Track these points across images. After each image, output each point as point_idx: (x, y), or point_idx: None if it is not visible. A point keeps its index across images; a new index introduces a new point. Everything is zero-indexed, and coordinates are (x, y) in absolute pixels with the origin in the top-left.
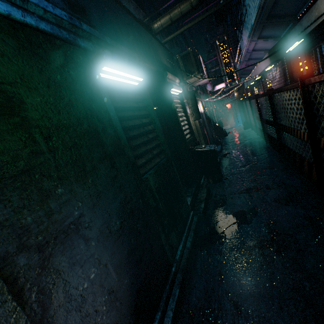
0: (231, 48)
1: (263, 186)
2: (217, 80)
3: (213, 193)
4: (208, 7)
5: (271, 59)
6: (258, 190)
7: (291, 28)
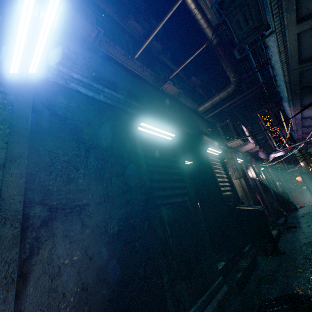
0: (274, 118)
1: None
2: None
3: (260, 266)
4: (251, 95)
5: None
6: None
7: None
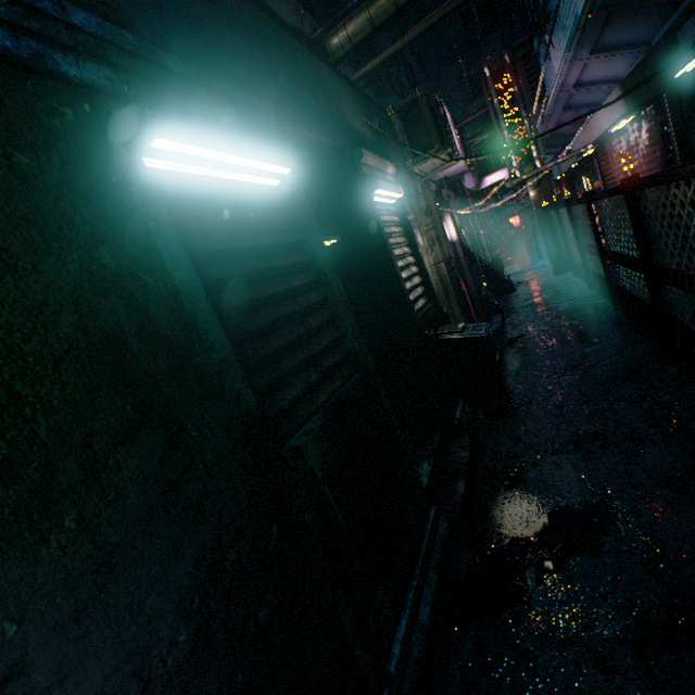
0: (522, 83)
1: (622, 432)
2: (488, 163)
3: (487, 446)
4: None
5: (628, 101)
6: (609, 446)
7: (683, 14)
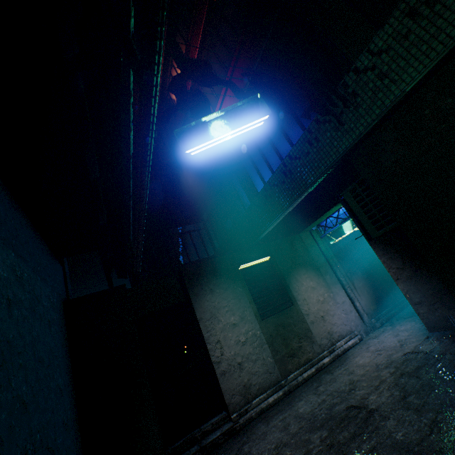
0: None
1: None
2: None
3: None
4: None
5: None
6: None
7: None
